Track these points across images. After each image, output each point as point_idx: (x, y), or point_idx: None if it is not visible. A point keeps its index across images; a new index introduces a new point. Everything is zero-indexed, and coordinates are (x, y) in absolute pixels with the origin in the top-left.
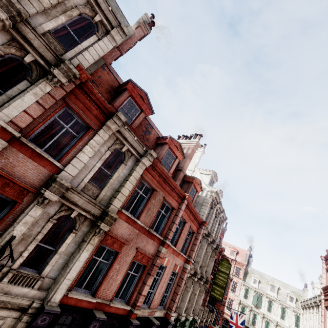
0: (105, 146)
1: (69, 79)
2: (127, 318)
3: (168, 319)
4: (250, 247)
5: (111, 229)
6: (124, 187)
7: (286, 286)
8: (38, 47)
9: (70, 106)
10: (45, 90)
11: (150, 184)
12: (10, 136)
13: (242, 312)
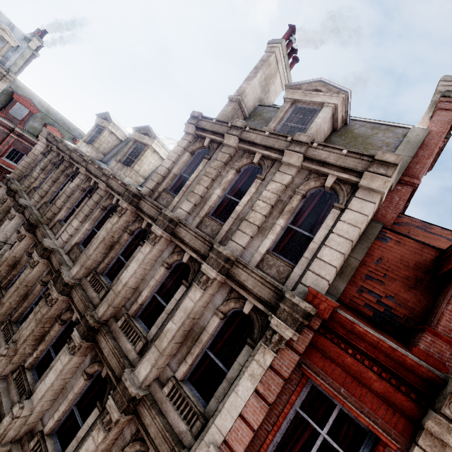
0: None
1: (299, 325)
2: None
3: None
4: None
5: None
6: None
7: None
8: (253, 287)
9: (315, 382)
10: (264, 362)
11: None
12: None
13: None
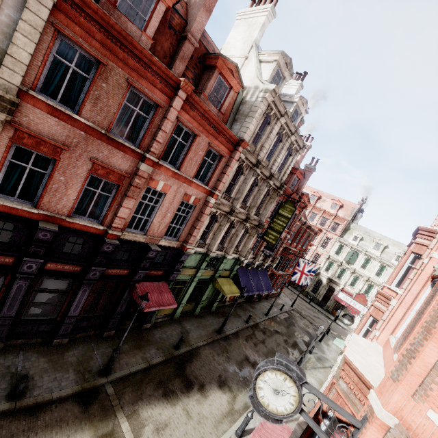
0: None
1: None
2: (103, 237)
3: (183, 250)
4: (362, 199)
5: (24, 123)
6: (12, 45)
7: (398, 246)
8: None
9: None
10: None
11: (81, 46)
12: None
13: (329, 266)
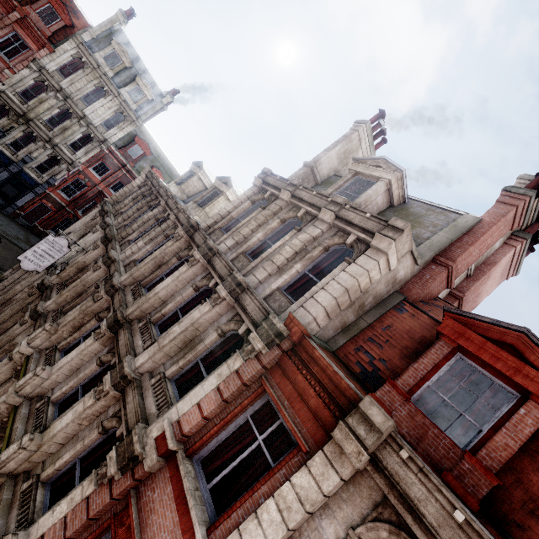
0: (340, 518)
1: (271, 342)
2: None
3: None
4: None
5: None
6: None
7: None
8: (252, 311)
9: (267, 391)
10: (233, 367)
11: None
12: (166, 446)
13: None
